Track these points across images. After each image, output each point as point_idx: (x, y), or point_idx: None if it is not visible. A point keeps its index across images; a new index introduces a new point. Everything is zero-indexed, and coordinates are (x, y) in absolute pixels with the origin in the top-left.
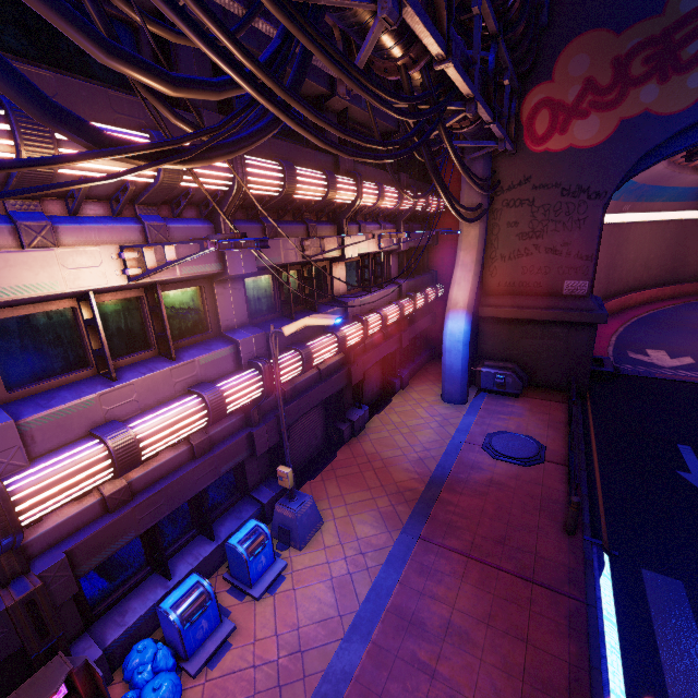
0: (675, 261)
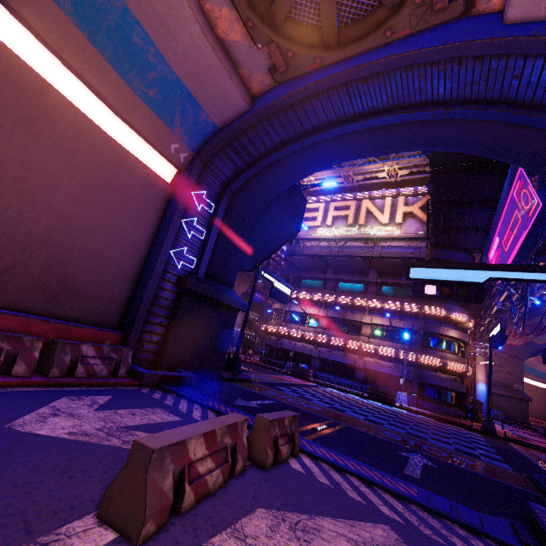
0: (545, 408)
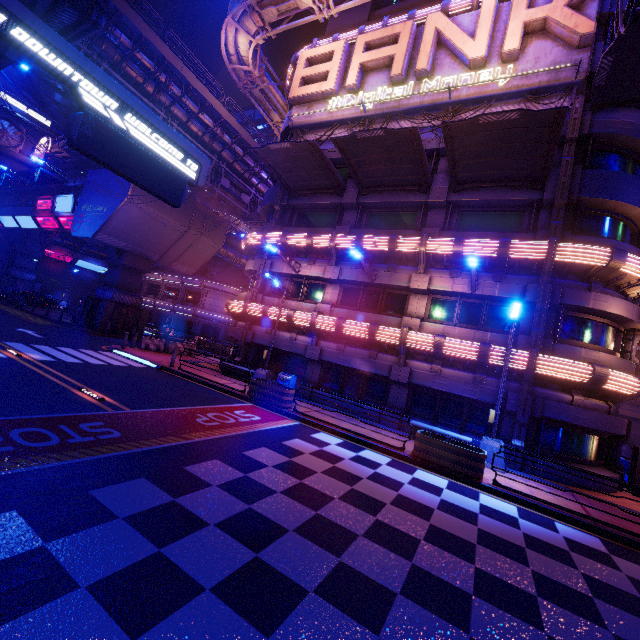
0: None
